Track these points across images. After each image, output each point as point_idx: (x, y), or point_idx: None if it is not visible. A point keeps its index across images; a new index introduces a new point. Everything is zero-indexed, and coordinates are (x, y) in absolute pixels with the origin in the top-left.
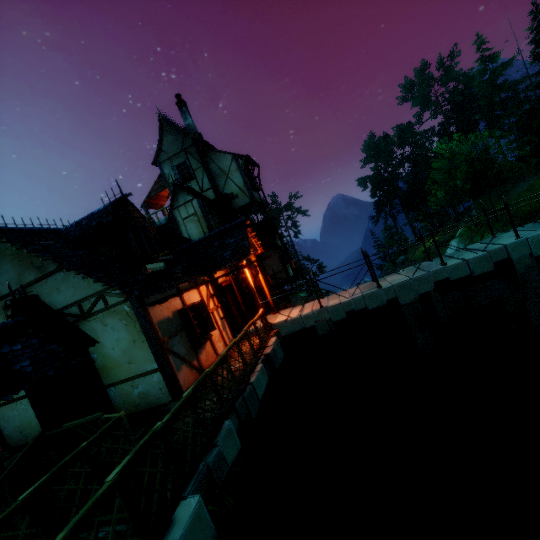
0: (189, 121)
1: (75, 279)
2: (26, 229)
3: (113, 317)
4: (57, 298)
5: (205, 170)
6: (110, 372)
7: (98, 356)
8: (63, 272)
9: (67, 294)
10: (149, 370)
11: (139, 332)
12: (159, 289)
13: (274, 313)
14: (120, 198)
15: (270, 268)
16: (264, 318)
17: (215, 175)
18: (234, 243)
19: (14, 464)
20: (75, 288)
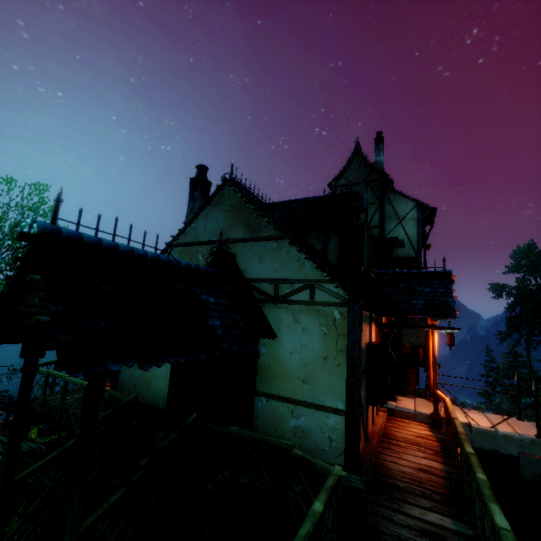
0: (381, 158)
1: (287, 255)
2: (246, 189)
3: (312, 316)
4: (255, 266)
5: (380, 208)
6: (272, 379)
7: (266, 352)
8: (277, 243)
9: (268, 267)
10: (327, 406)
11: (339, 350)
12: (374, 309)
13: (432, 400)
14: (348, 193)
15: (407, 338)
16: (435, 404)
17: (386, 216)
18: (430, 293)
19: (166, 445)
20: (282, 264)
